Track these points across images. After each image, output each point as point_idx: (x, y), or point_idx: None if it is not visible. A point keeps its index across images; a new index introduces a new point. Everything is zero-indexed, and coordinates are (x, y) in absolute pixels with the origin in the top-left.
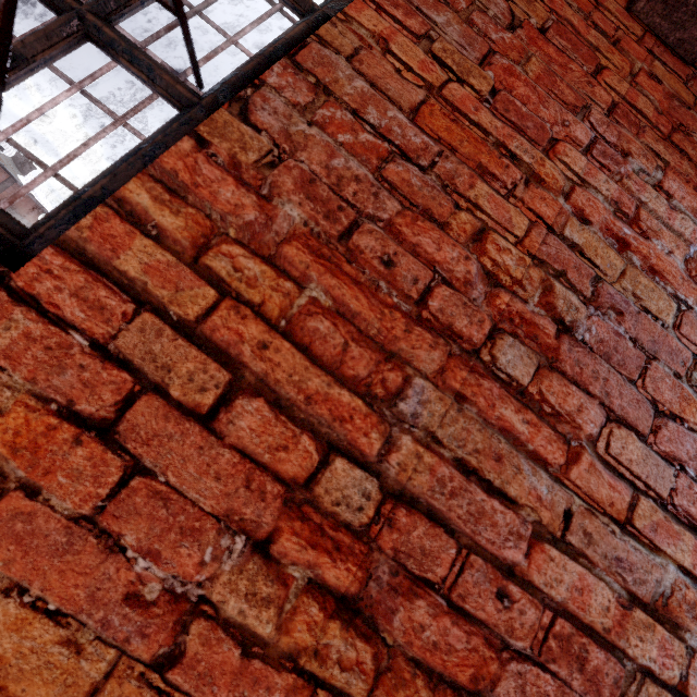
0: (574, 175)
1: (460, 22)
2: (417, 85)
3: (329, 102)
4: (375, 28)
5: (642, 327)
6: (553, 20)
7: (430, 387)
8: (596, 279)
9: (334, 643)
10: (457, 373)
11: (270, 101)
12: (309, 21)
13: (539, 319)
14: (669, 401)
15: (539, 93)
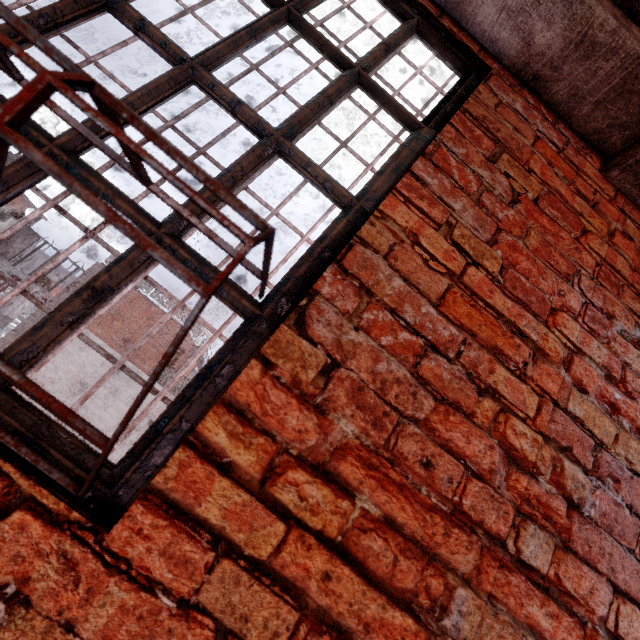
0: (571, 344)
1: (472, 204)
2: (441, 273)
3: (371, 303)
4: (405, 221)
5: (635, 491)
6: (545, 191)
7: (467, 590)
8: (595, 448)
9: None
10: (489, 570)
11: (322, 310)
12: (350, 217)
13: (552, 499)
14: None
15: (538, 265)
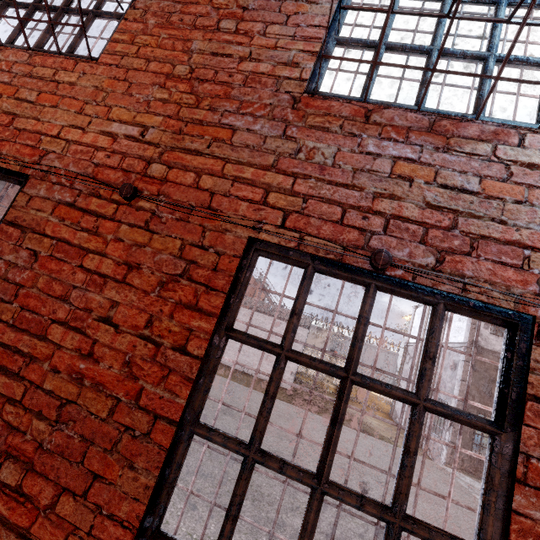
0: None
1: None
2: None
3: None
4: None
5: None
6: None
7: (201, 42)
8: None
9: (185, 98)
10: (209, 35)
11: (140, 2)
12: None
13: (235, 11)
14: (293, 10)
15: None
